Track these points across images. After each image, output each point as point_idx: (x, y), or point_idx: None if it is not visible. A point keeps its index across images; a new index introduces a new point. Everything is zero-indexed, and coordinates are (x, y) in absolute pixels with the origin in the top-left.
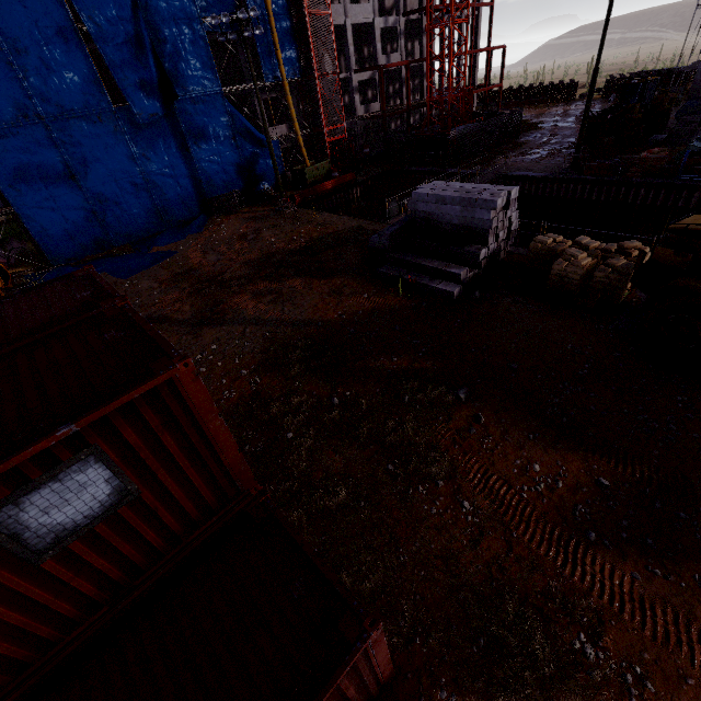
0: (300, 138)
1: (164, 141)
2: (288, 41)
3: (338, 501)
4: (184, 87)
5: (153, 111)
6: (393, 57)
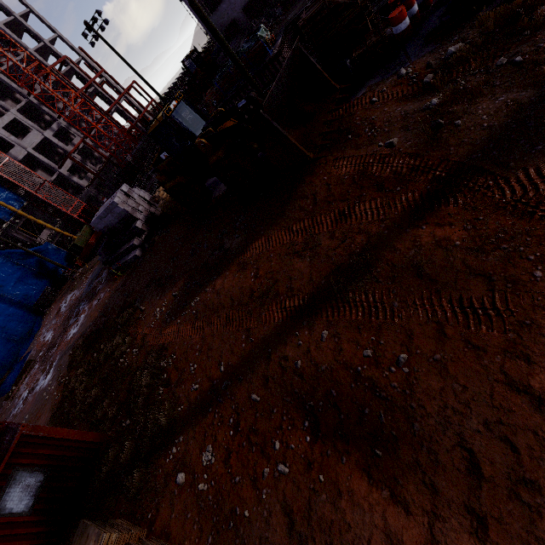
0: (57, 230)
1: None
2: None
3: (93, 396)
4: None
5: None
6: (76, 141)
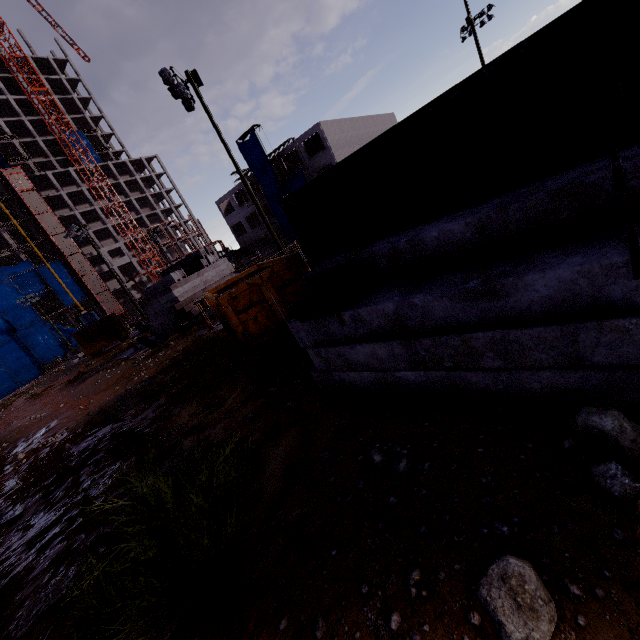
0: None
1: (13, 349)
2: (76, 288)
3: None
4: (21, 324)
5: (5, 339)
6: None
